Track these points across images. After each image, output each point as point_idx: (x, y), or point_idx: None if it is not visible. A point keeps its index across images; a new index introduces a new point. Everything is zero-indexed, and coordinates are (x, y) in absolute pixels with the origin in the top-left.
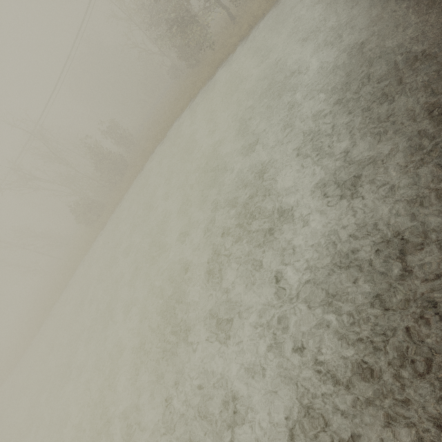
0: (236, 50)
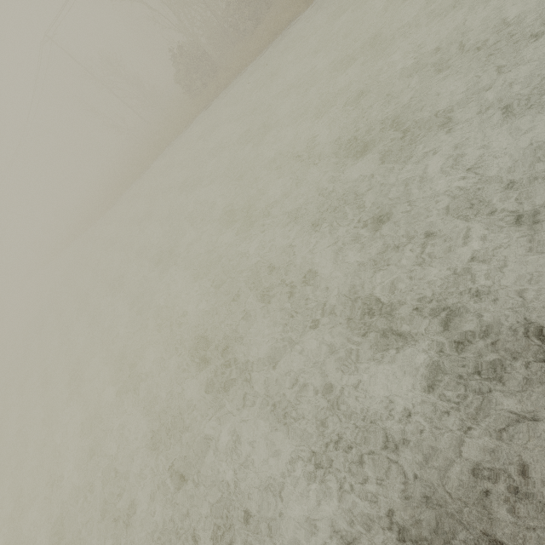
0: None
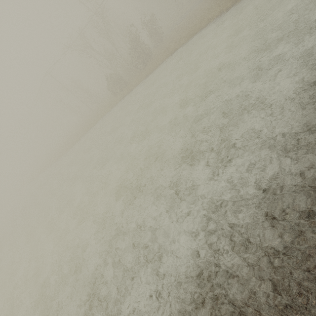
0: None
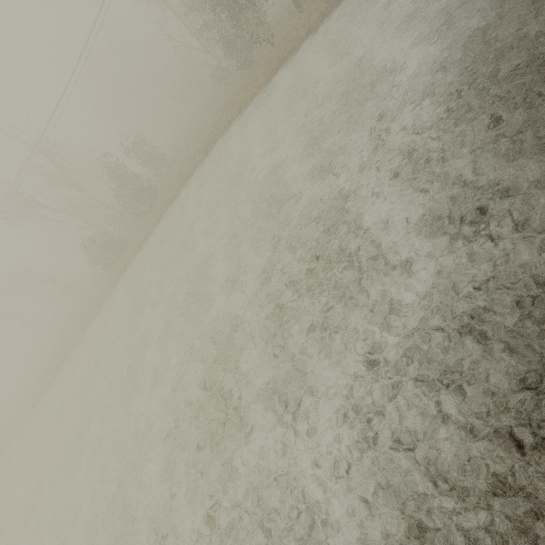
0: (303, 46)
